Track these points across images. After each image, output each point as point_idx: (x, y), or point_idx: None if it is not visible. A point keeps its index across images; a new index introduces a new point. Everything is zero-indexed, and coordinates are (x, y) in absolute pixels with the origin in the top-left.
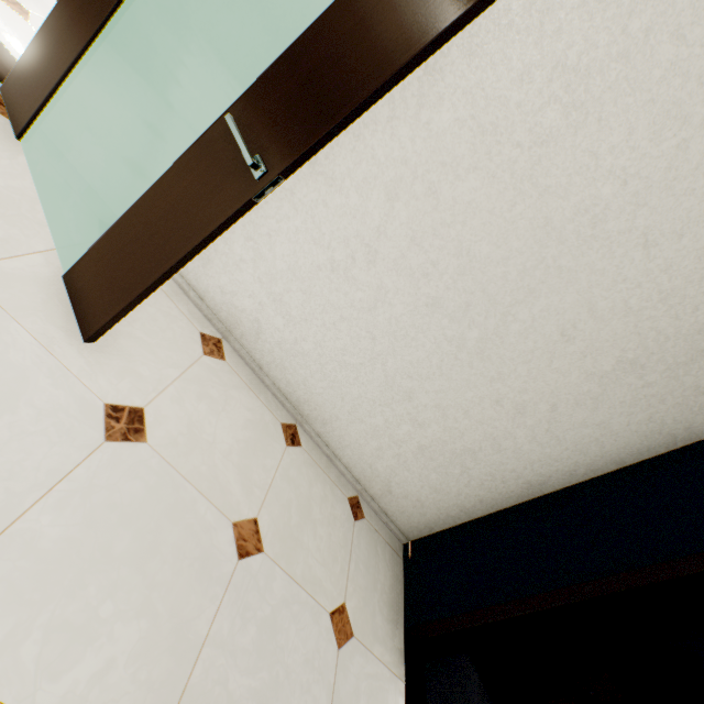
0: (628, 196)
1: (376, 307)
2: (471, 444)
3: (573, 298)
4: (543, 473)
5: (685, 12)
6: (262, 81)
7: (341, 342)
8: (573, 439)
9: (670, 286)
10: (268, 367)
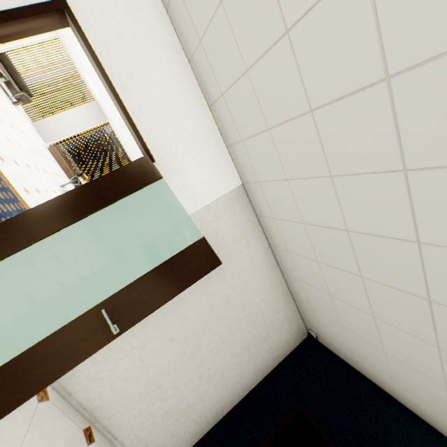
0: (235, 292)
1: (145, 345)
2: (190, 402)
3: (224, 327)
4: (222, 405)
5: (241, 247)
6: (117, 294)
7: (125, 366)
8: (231, 384)
9: (252, 318)
10: (76, 393)
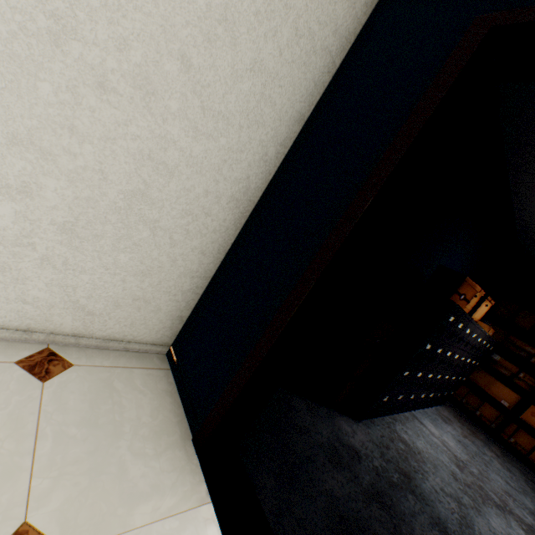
0: None
1: None
2: (129, 184)
3: None
4: (240, 177)
5: None
6: None
7: None
8: (239, 108)
9: None
10: None
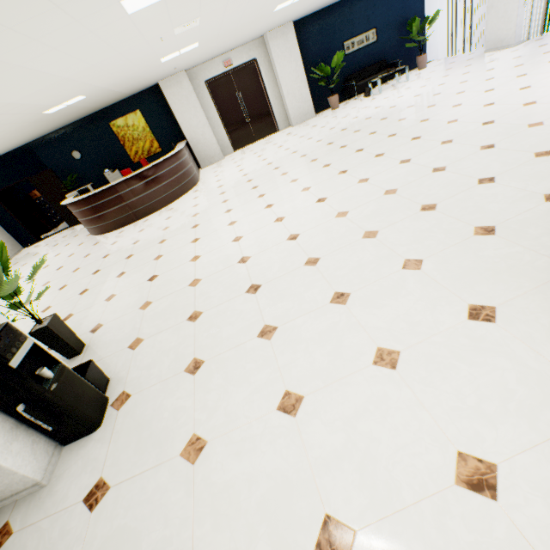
0: None
1: None
2: None
3: None
4: None
5: None
6: None
7: None
8: None
9: None
10: None
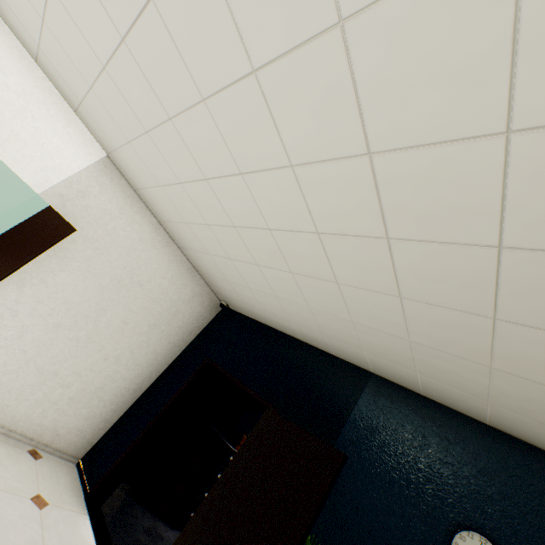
0: (128, 272)
1: (24, 335)
2: (100, 384)
3: (123, 308)
4: (140, 382)
5: (123, 224)
6: None
7: (3, 360)
8: (146, 362)
9: (155, 296)
10: None
